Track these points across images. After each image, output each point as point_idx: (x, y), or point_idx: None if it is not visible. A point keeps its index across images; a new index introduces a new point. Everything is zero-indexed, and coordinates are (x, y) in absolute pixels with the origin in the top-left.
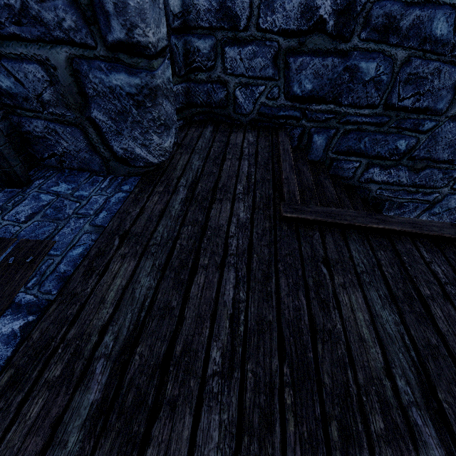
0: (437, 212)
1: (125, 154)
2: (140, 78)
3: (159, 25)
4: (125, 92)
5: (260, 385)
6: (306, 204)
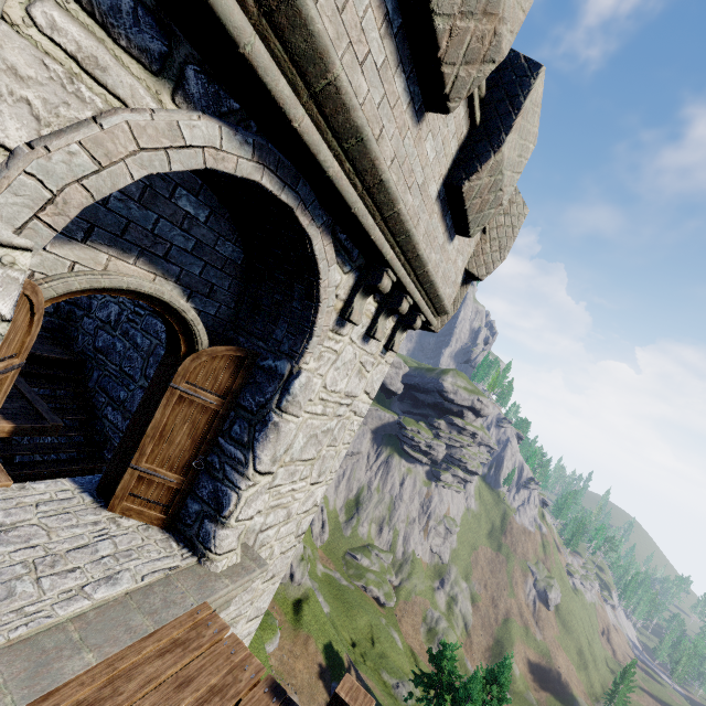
0: None
1: None
2: None
3: None
4: None
5: None
6: None
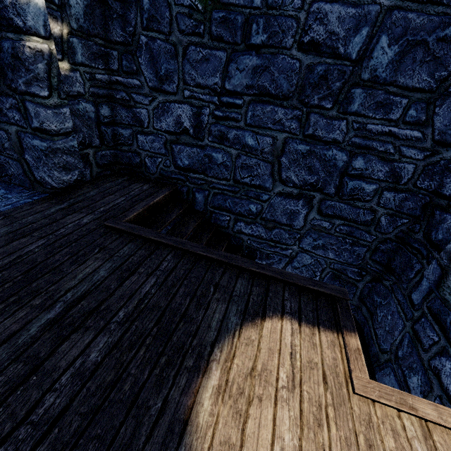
0: (297, 266)
1: (41, 180)
2: (46, 143)
3: (63, 123)
4: (40, 148)
5: (1, 279)
6: (150, 229)
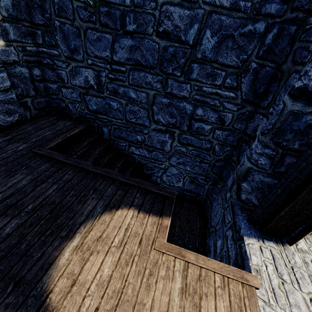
0: (169, 175)
1: None
2: None
3: (2, 83)
4: None
5: None
6: (67, 152)
